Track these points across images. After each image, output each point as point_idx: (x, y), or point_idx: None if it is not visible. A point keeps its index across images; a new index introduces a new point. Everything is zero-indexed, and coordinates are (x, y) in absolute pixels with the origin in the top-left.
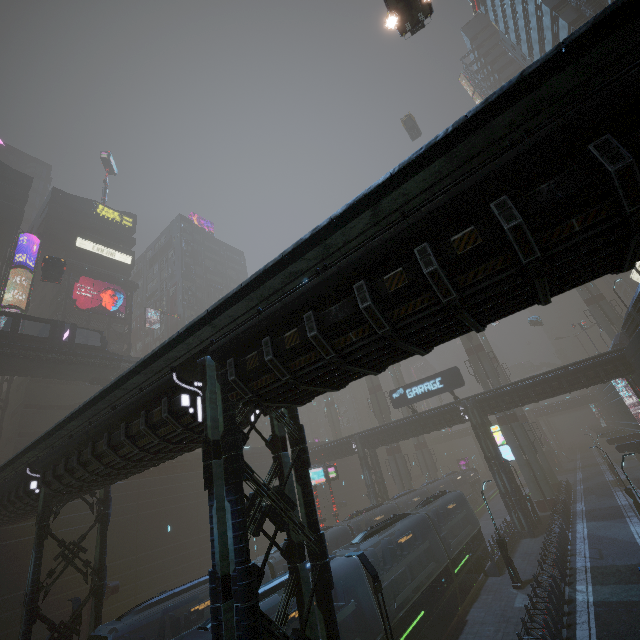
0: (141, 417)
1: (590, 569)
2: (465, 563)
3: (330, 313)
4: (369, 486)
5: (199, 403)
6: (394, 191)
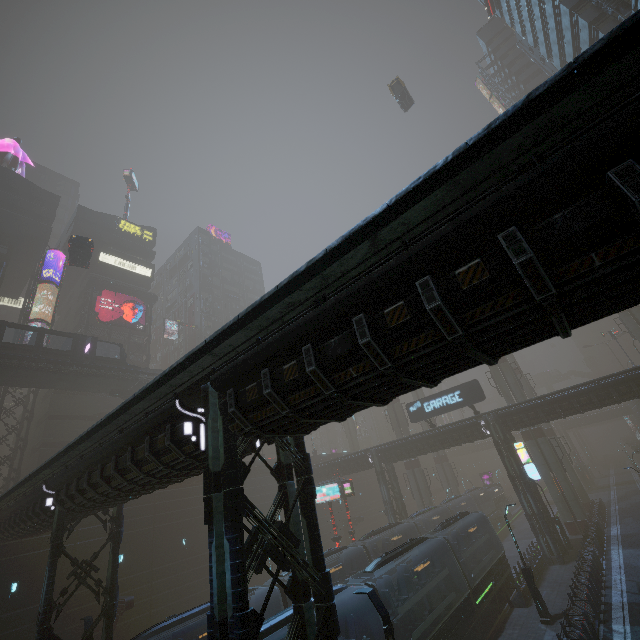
0: (146, 443)
1: (628, 605)
2: (488, 592)
3: (329, 346)
4: (386, 502)
5: (202, 430)
6: (393, 221)
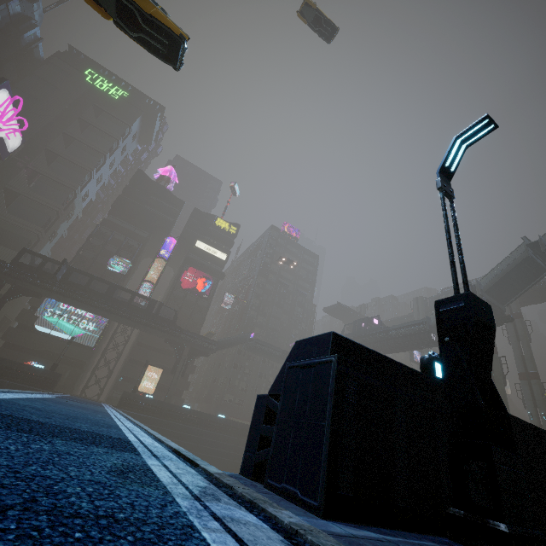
0: None
1: None
2: None
3: None
4: None
5: None
6: None
